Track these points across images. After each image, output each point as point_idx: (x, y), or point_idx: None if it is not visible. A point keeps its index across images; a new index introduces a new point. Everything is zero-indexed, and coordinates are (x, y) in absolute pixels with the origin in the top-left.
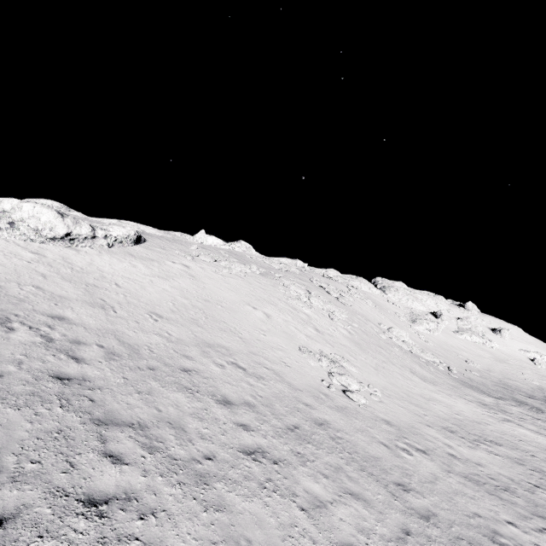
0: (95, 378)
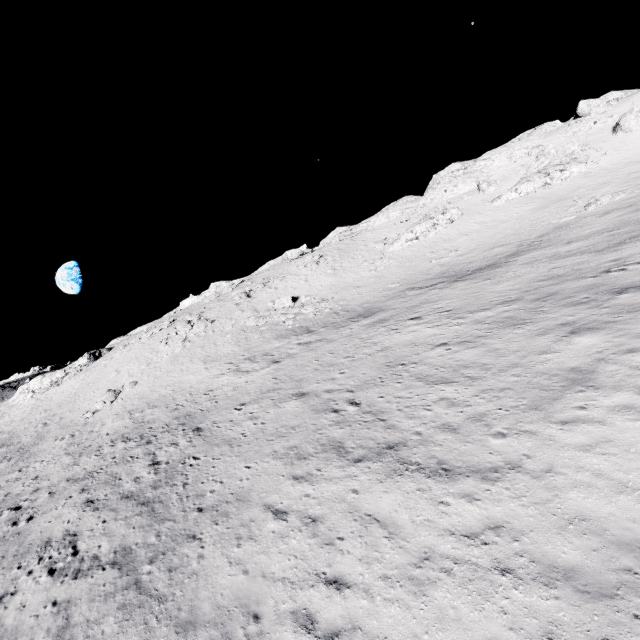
0: None
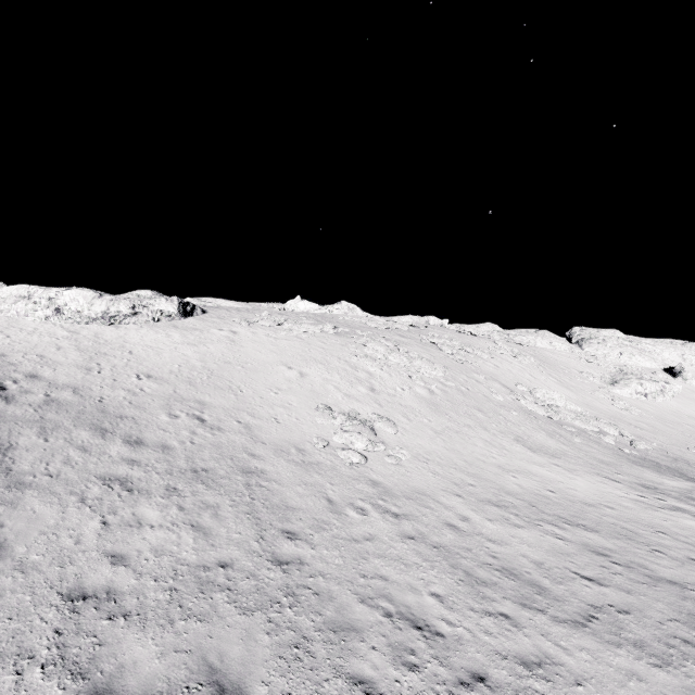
0: (11, 415)
